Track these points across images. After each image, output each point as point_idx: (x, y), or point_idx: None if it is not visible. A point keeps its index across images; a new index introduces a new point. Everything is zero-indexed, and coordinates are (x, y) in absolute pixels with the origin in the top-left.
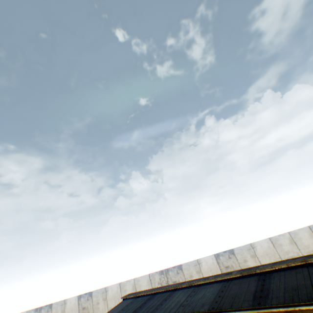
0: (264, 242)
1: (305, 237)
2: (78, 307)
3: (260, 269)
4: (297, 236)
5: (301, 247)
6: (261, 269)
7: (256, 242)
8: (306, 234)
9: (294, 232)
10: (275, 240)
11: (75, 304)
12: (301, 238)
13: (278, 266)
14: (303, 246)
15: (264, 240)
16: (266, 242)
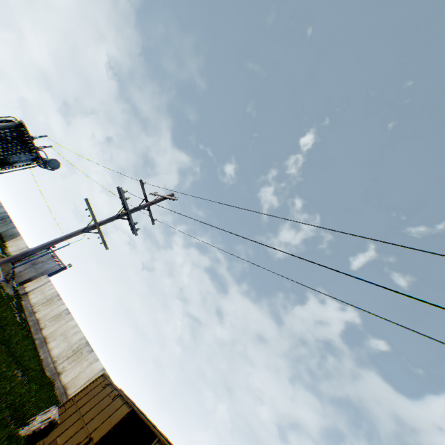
0: None
1: None
2: (95, 373)
3: None
4: None
5: None
6: None
7: None
8: None
9: None
10: None
11: (97, 369)
12: None
13: None
14: None
15: None
16: None
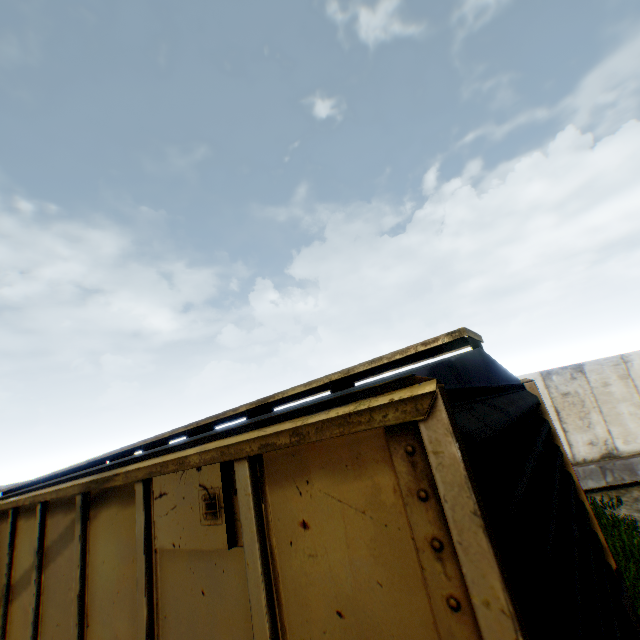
0: None
1: None
2: None
3: (103, 455)
4: None
5: None
6: (103, 455)
7: None
8: None
9: None
10: None
11: None
12: None
13: (115, 452)
14: None
15: None
16: None
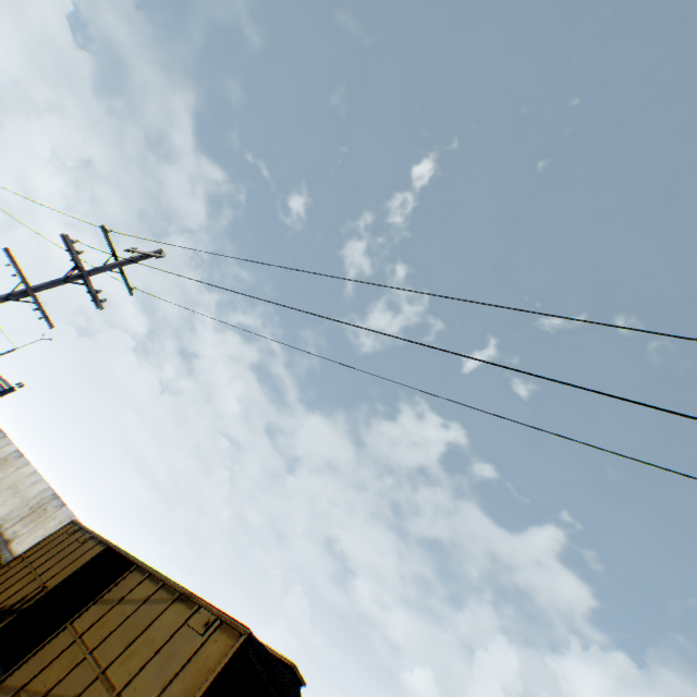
0: None
1: None
2: None
3: None
4: None
5: None
6: None
7: None
8: None
9: None
10: None
11: None
12: None
13: None
14: None
15: None
16: None
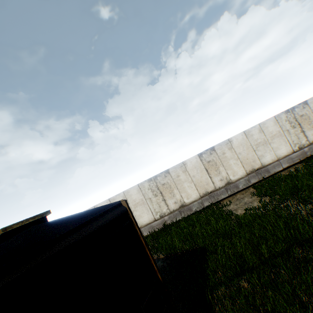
0: (105, 203)
1: (135, 193)
2: None
3: None
4: (129, 193)
5: (131, 202)
6: None
7: (98, 204)
8: (135, 191)
9: (127, 190)
10: (113, 199)
11: None
12: (131, 195)
13: None
14: (133, 201)
15: (105, 201)
16: (106, 203)
